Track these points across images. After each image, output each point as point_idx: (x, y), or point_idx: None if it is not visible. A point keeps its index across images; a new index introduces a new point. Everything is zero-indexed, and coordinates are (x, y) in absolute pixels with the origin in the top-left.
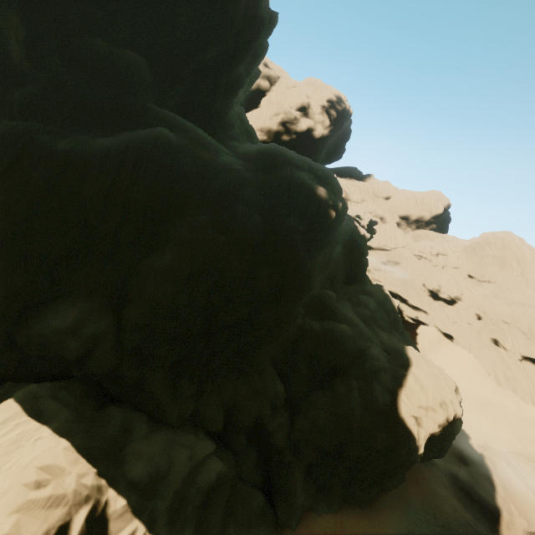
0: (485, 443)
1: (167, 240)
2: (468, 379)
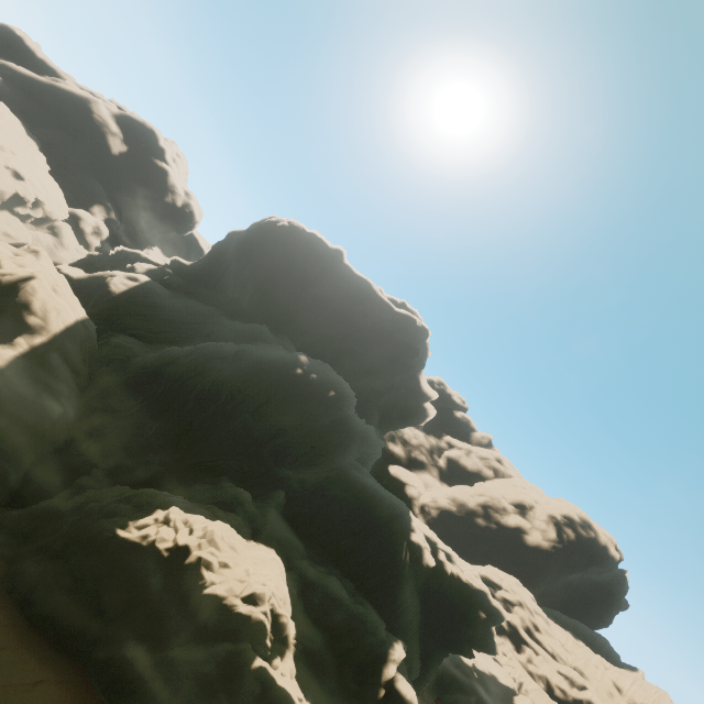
0: None
1: None
2: None
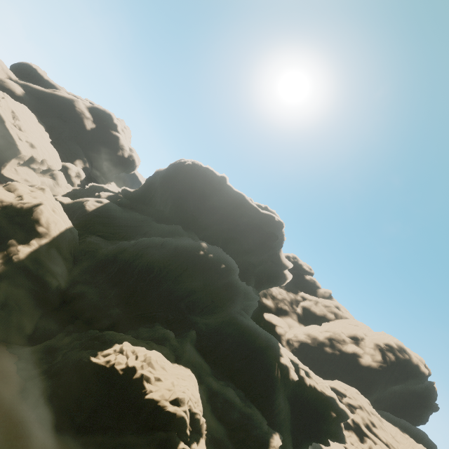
0: None
1: None
2: None
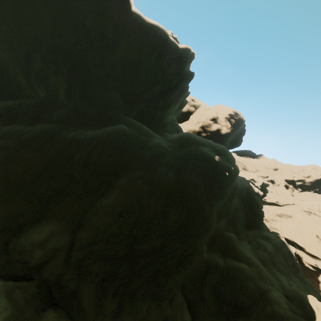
0: None
1: (115, 187)
2: None
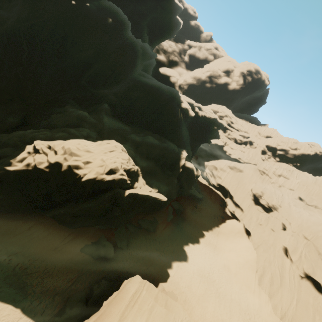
0: (172, 292)
1: None
2: (233, 264)
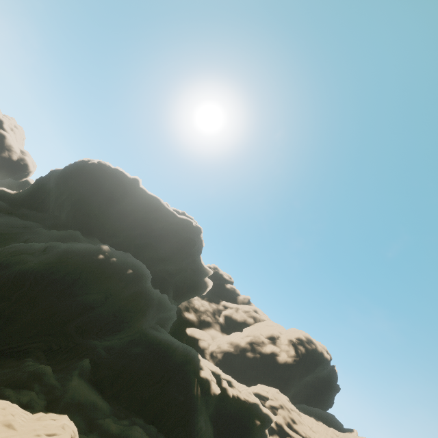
0: None
1: None
2: None
